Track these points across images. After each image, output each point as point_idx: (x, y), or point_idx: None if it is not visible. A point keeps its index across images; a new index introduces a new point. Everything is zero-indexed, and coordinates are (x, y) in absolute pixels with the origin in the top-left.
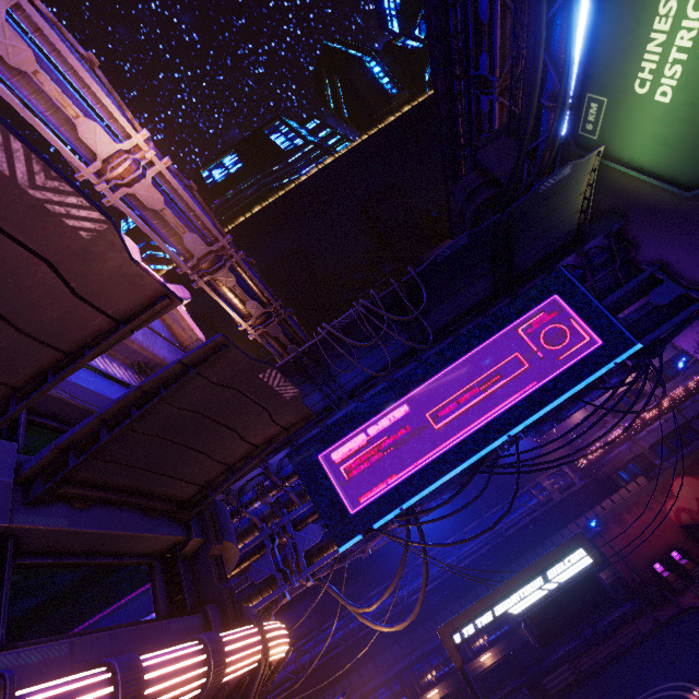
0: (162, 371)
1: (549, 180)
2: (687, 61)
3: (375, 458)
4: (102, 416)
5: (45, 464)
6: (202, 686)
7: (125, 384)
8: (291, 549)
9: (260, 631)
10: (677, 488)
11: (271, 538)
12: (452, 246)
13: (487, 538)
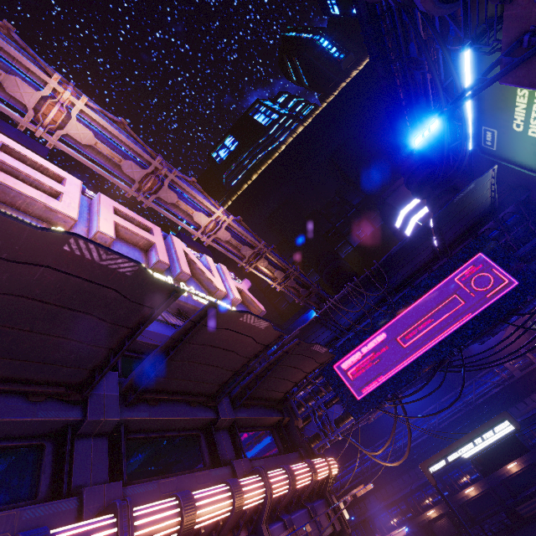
0: (276, 355)
1: (460, 195)
2: None
3: (368, 366)
4: (256, 374)
5: (237, 393)
6: (311, 480)
7: None
8: (325, 419)
9: (326, 460)
10: None
11: (313, 412)
12: (400, 245)
13: (461, 406)
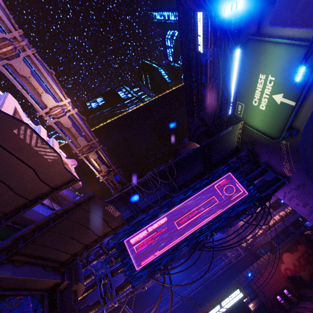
0: (66, 206)
1: (224, 131)
2: (269, 98)
3: (151, 241)
4: (37, 224)
5: (7, 245)
6: None
7: (42, 203)
8: (108, 286)
9: None
10: (284, 258)
11: (99, 280)
12: (187, 153)
13: (202, 281)
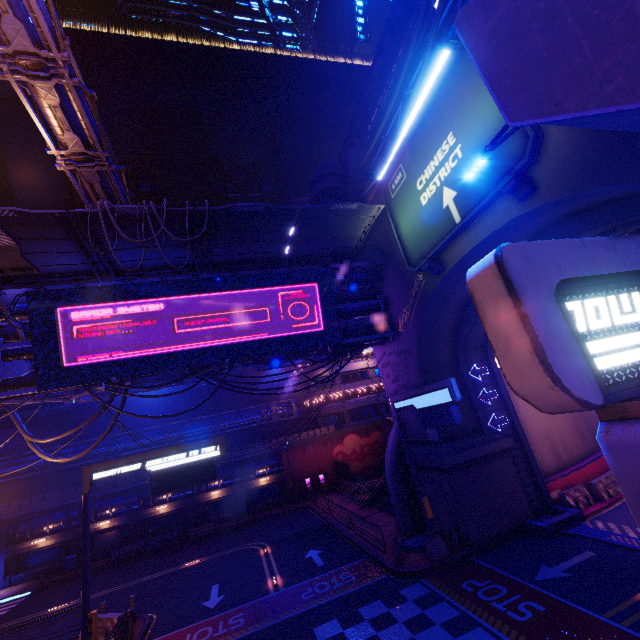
0: None
1: (340, 205)
2: (438, 188)
3: (113, 332)
4: None
5: None
6: None
7: None
8: None
9: None
10: (347, 440)
11: None
12: (250, 206)
13: (211, 429)
